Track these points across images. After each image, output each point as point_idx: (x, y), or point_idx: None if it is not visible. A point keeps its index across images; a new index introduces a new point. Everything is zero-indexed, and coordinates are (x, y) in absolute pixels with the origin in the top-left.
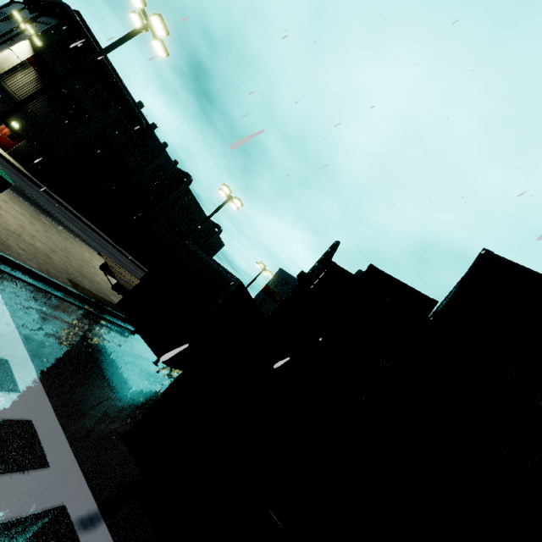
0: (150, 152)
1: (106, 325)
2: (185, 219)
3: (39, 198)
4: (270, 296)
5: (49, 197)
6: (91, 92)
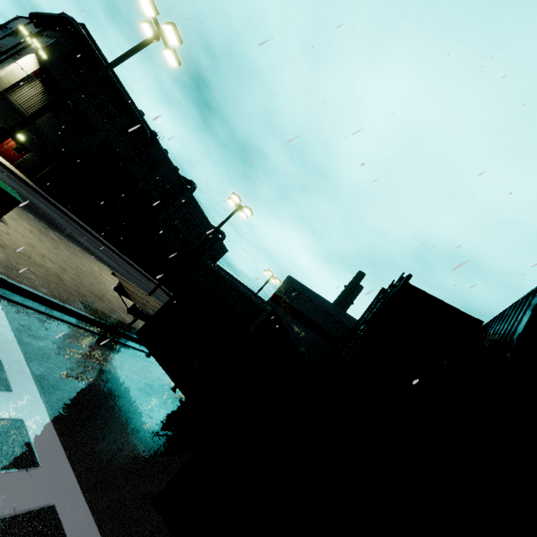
0: (154, 161)
1: (121, 351)
2: (188, 226)
3: (46, 211)
4: (279, 305)
5: (55, 209)
6: (96, 103)
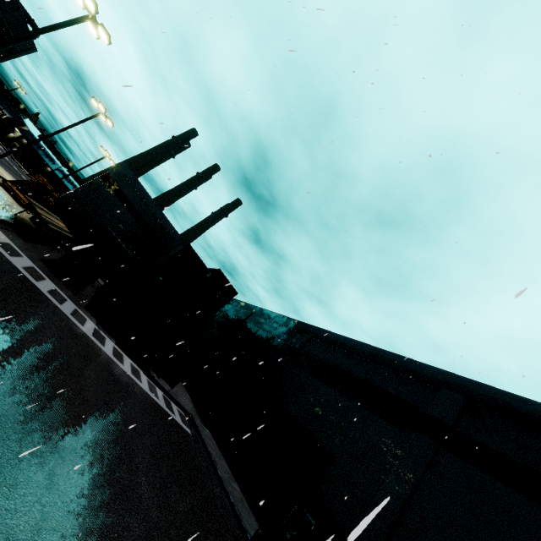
0: None
1: (28, 241)
2: None
3: None
4: (109, 185)
5: None
6: None
